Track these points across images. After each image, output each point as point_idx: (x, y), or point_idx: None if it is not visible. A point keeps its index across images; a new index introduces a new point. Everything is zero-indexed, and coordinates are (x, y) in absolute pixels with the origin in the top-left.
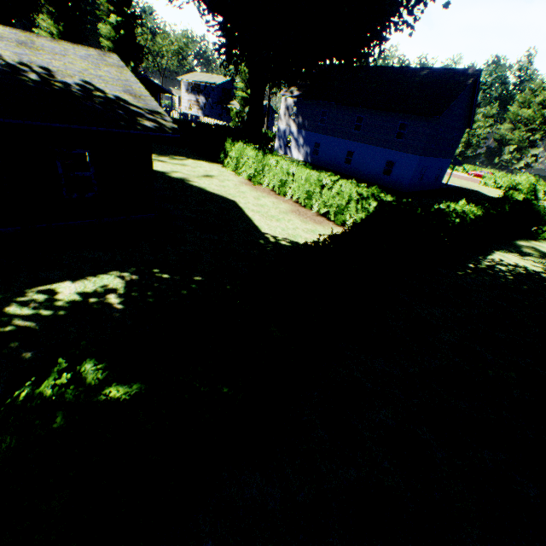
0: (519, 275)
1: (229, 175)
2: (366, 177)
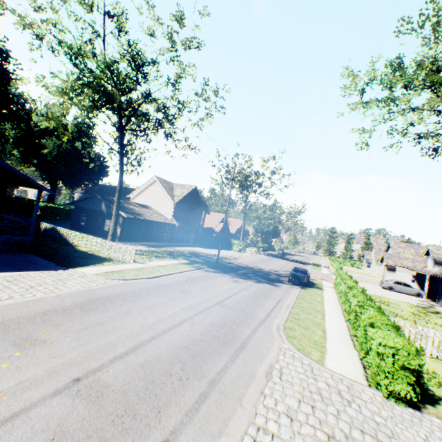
0: None
1: None
2: None
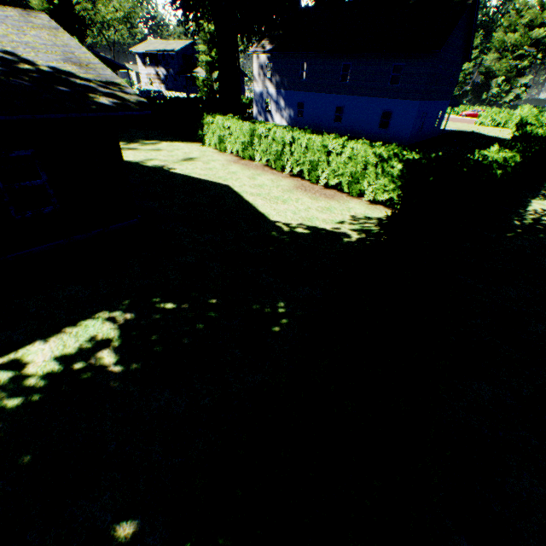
0: None
1: (212, 154)
2: (360, 134)
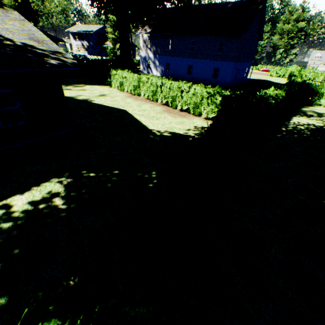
0: (312, 131)
1: (116, 92)
2: (202, 81)
